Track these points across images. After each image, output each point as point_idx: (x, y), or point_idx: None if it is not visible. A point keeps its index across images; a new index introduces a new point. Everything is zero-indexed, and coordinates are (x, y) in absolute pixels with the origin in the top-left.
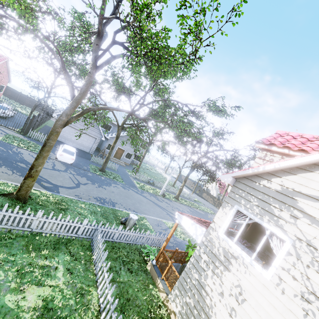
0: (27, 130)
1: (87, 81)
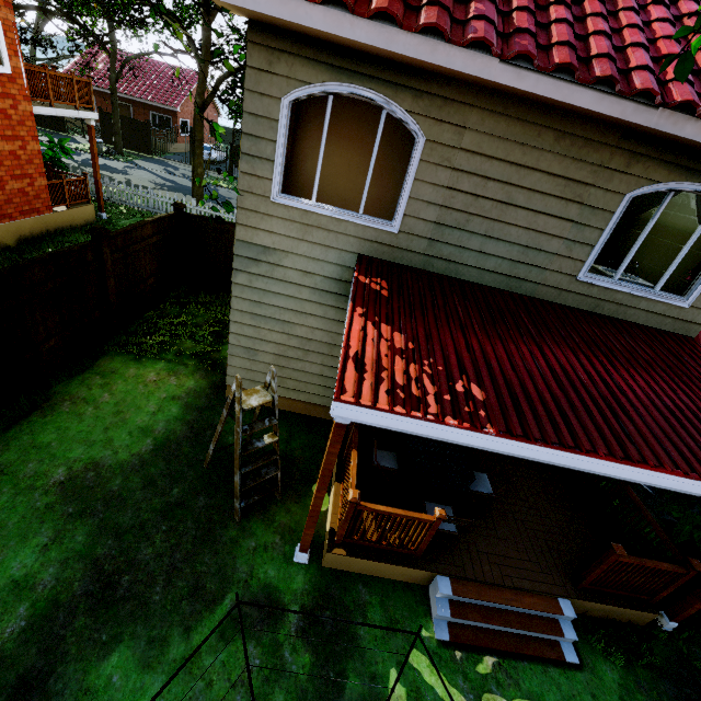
0: (230, 169)
1: (203, 39)
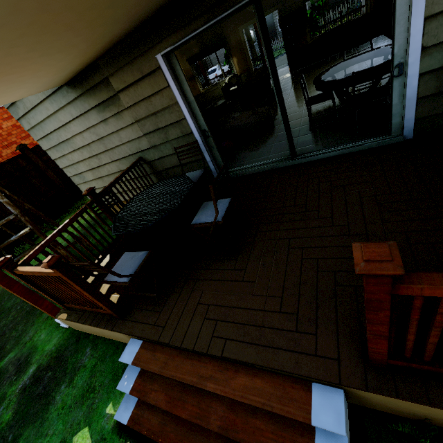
0: None
1: None
